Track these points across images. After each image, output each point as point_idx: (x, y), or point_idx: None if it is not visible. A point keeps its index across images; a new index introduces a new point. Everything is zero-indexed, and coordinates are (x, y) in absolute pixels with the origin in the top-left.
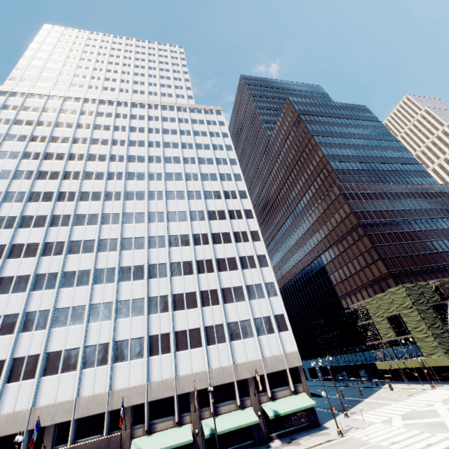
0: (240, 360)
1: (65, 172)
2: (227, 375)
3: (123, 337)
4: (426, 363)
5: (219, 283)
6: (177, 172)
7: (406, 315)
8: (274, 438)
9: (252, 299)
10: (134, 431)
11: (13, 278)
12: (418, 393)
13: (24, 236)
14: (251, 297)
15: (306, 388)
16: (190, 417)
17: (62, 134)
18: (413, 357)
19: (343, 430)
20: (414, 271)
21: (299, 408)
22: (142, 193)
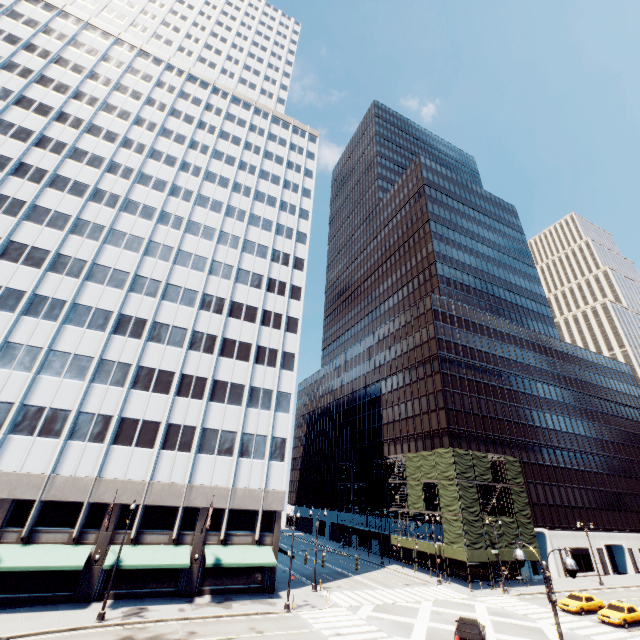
0: (201, 481)
1: (42, 136)
2: (173, 496)
3: (39, 401)
4: (444, 551)
5: (214, 372)
6: (217, 199)
7: (444, 487)
8: (206, 593)
9: (252, 407)
10: (4, 534)
11: None
12: (418, 584)
13: None
14: (252, 403)
15: (277, 541)
16: (96, 537)
17: (61, 77)
18: (436, 541)
19: (296, 604)
20: (480, 436)
21: (252, 564)
22: (153, 210)
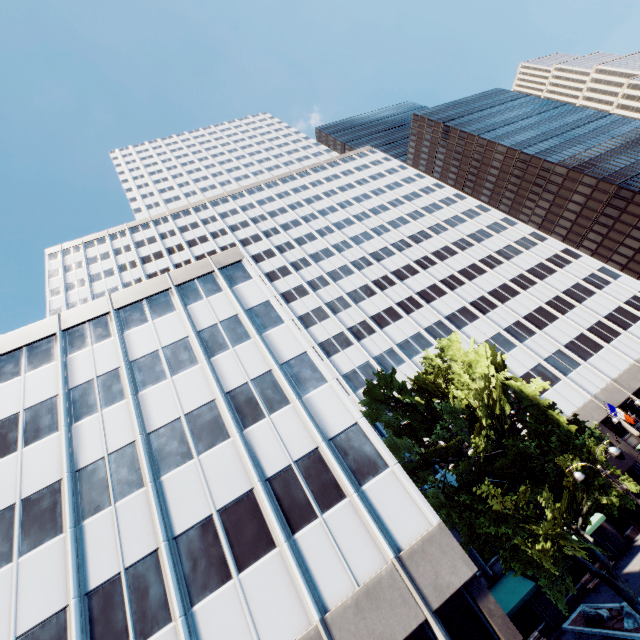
0: None
1: (290, 264)
2: None
3: (520, 372)
4: None
5: (554, 290)
6: (396, 218)
7: None
8: None
9: (601, 288)
10: (627, 442)
11: (355, 370)
12: None
13: (320, 332)
14: (597, 287)
15: None
16: None
17: (246, 234)
18: None
19: None
20: None
21: None
22: (386, 249)
